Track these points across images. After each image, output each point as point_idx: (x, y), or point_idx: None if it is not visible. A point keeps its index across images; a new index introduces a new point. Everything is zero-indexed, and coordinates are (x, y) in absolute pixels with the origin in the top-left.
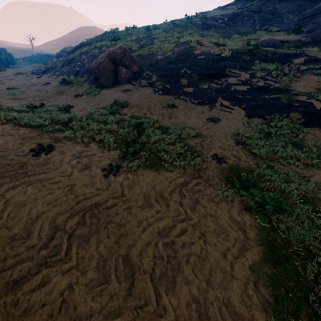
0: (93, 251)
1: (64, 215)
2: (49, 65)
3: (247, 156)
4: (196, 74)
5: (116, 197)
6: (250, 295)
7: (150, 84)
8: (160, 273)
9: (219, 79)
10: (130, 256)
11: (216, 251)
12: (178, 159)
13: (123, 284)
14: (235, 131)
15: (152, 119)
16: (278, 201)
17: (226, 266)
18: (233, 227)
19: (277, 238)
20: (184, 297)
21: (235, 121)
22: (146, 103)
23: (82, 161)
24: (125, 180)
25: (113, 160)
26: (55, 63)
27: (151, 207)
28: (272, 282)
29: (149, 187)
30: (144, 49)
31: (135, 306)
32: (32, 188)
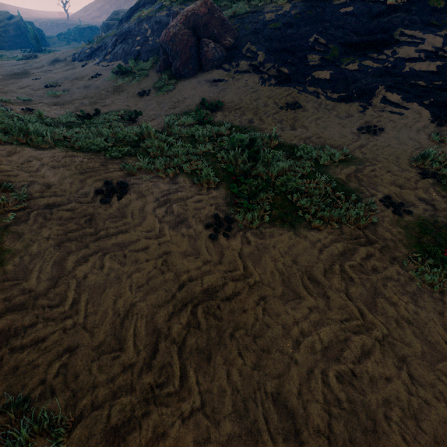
0: (222, 380)
1: (165, 309)
2: (95, 44)
3: None
4: (336, 45)
5: (236, 277)
6: None
7: (254, 67)
8: (344, 435)
9: (381, 51)
10: (284, 396)
11: (437, 398)
12: (327, 208)
13: None
14: (415, 150)
15: (264, 130)
16: None
17: None
18: None
19: None
20: None
21: (413, 130)
22: (250, 101)
23: (172, 210)
24: (244, 245)
25: (218, 208)
26: (104, 41)
27: (298, 299)
28: None
29: (288, 261)
30: (240, 4)
31: None
32: (110, 260)
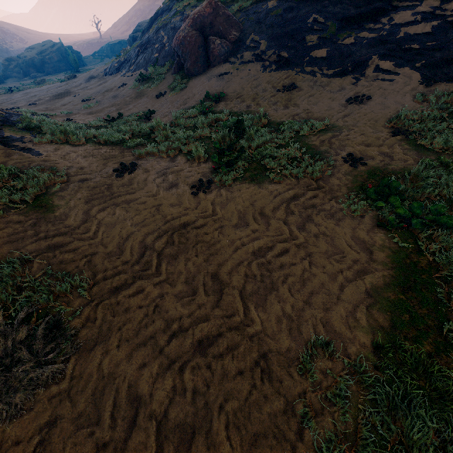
0: (182, 267)
1: (153, 235)
2: (122, 58)
3: (407, 152)
4: (334, 22)
5: (206, 216)
6: (357, 318)
7: (256, 56)
8: (251, 290)
9: (378, 20)
10: (219, 274)
11: (323, 273)
12: (290, 166)
13: (210, 297)
14: (396, 112)
15: (259, 113)
16: (436, 213)
17: (333, 288)
18: (355, 248)
19: (419, 261)
20: (274, 312)
21: (399, 94)
22: (251, 89)
23: (168, 179)
24: (217, 197)
25: (204, 175)
26: (129, 53)
27: (246, 226)
28: (393, 307)
29: (246, 204)
30: None
31: (222, 315)
32: (120, 210)
